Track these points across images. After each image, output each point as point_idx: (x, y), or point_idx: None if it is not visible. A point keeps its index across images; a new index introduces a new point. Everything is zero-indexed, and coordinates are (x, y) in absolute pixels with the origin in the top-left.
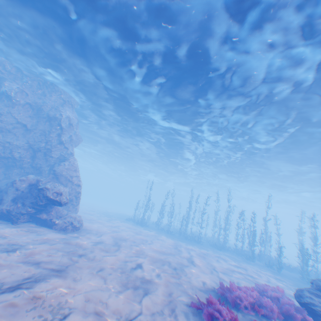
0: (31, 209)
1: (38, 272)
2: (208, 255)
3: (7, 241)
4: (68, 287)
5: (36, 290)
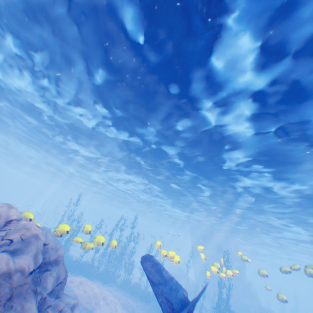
0: None
1: None
2: None
3: None
4: None
5: None
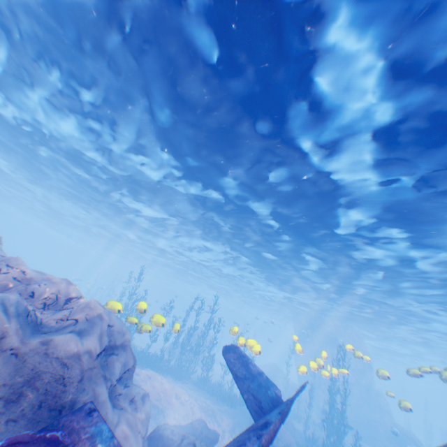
0: None
1: None
2: None
3: None
4: None
5: None
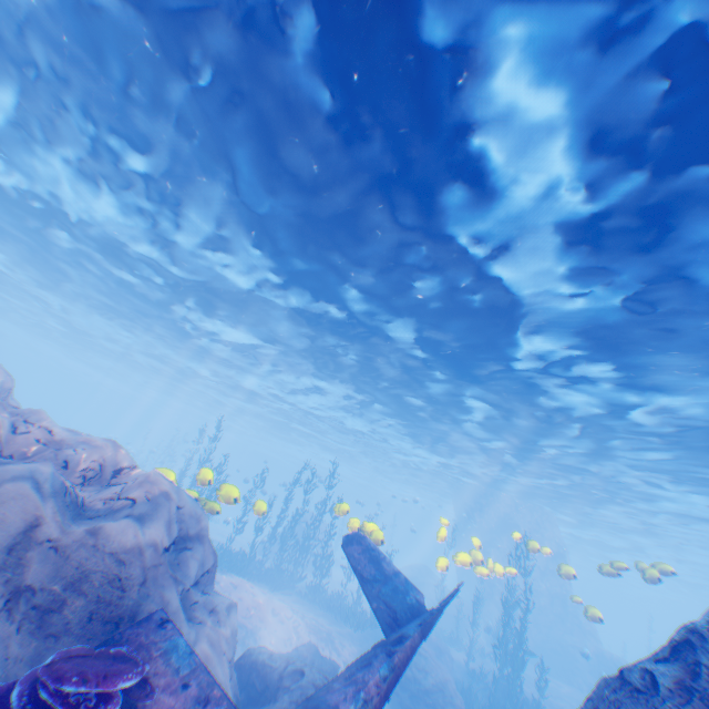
0: None
1: None
2: None
3: None
4: None
5: None
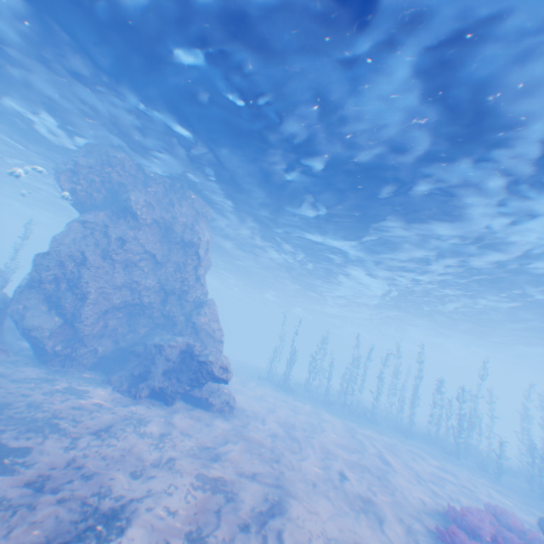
0: (189, 387)
1: (268, 490)
2: (398, 449)
3: (196, 441)
4: (310, 511)
5: (290, 516)
